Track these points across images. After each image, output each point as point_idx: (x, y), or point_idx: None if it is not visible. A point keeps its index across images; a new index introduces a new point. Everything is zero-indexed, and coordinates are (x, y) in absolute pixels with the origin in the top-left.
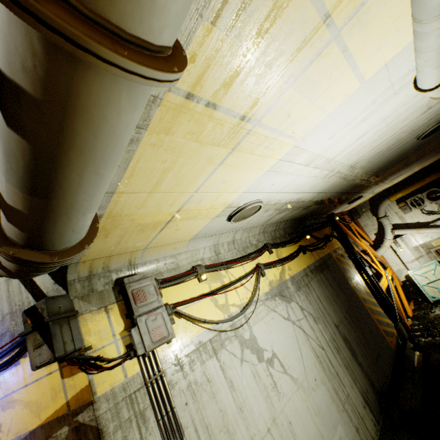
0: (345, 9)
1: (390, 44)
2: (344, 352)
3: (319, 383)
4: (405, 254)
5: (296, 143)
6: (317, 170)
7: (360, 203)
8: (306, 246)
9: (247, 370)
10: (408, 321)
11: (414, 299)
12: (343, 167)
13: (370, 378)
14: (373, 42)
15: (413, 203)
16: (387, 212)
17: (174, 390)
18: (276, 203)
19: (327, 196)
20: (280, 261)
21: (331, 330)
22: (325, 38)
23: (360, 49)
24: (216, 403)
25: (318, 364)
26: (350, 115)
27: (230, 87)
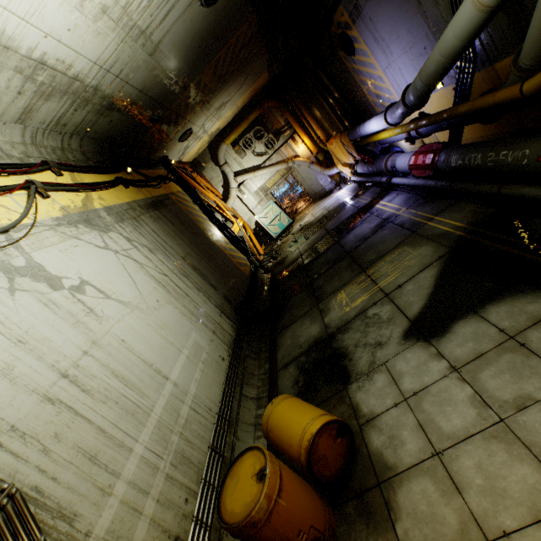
0: None
1: None
2: (194, 278)
3: (164, 304)
4: (250, 200)
5: None
6: None
7: (200, 151)
8: (127, 179)
9: (28, 300)
10: (261, 258)
11: (264, 242)
12: None
13: (226, 295)
14: None
15: (245, 144)
16: (227, 160)
17: None
18: (7, 47)
19: (128, 93)
20: (80, 185)
21: (175, 260)
22: None
23: None
24: None
25: (161, 288)
26: None
27: None
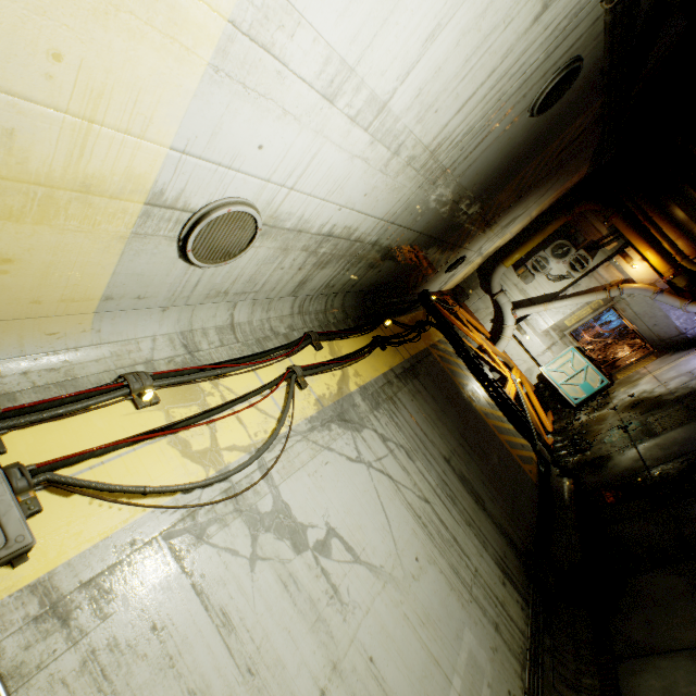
0: None
1: None
2: (463, 500)
3: (424, 565)
4: (533, 343)
5: None
6: (360, 133)
7: (466, 276)
8: (385, 337)
9: (266, 579)
10: (549, 438)
11: (552, 407)
12: (416, 149)
13: (508, 533)
14: None
15: (535, 265)
16: (503, 286)
17: (31, 690)
18: (301, 230)
19: (406, 239)
20: (338, 361)
21: (438, 468)
22: None
23: None
24: (179, 680)
25: (421, 529)
26: None
27: None
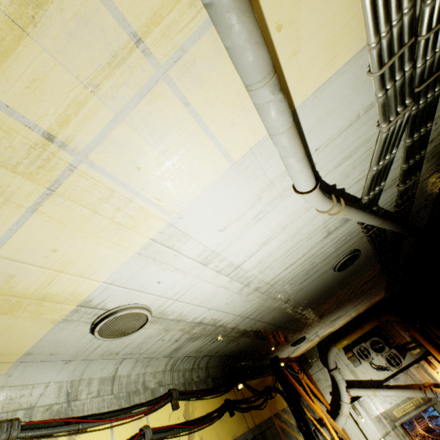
0: (161, 43)
1: (245, 125)
2: None
3: None
4: (368, 427)
5: (171, 219)
6: (223, 276)
7: (308, 348)
8: (235, 401)
9: None
10: None
11: None
12: (260, 283)
13: None
14: (222, 112)
15: (360, 353)
16: (337, 363)
17: None
18: (180, 320)
19: (258, 325)
20: (187, 425)
21: None
22: (148, 70)
23: (208, 113)
24: None
25: None
26: (235, 204)
27: (0, 68)
